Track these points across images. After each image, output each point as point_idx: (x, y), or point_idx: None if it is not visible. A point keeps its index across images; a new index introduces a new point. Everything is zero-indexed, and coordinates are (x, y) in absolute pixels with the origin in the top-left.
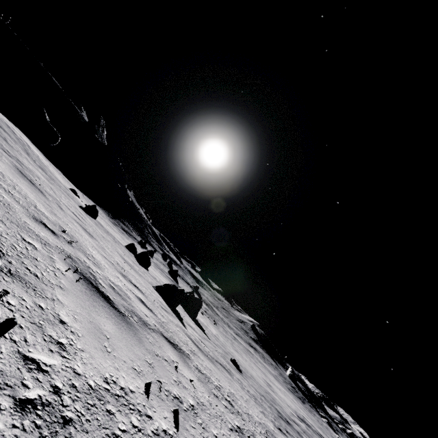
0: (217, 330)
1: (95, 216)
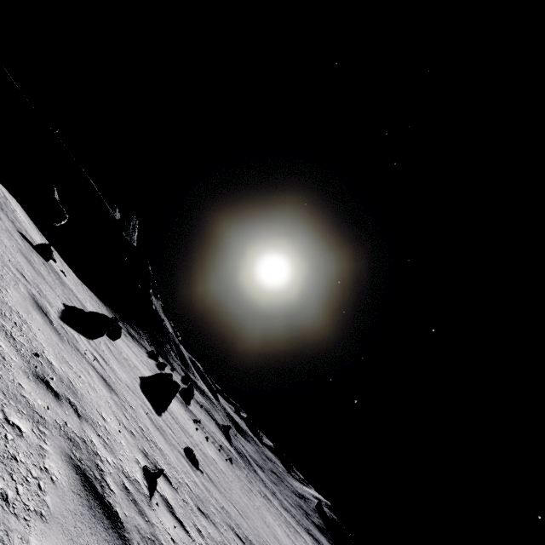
0: (227, 465)
1: (47, 257)
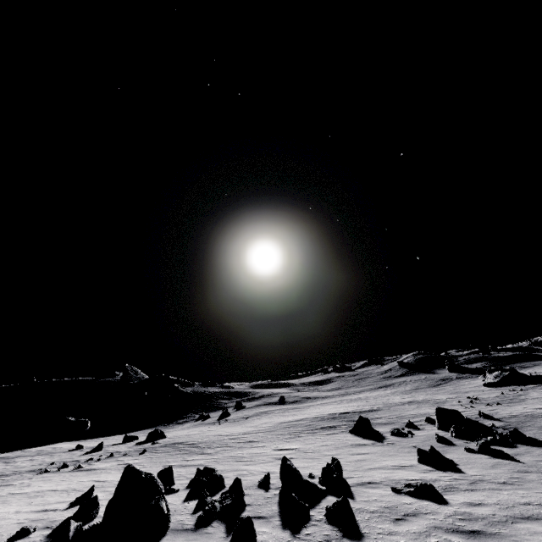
0: (233, 424)
1: (82, 447)
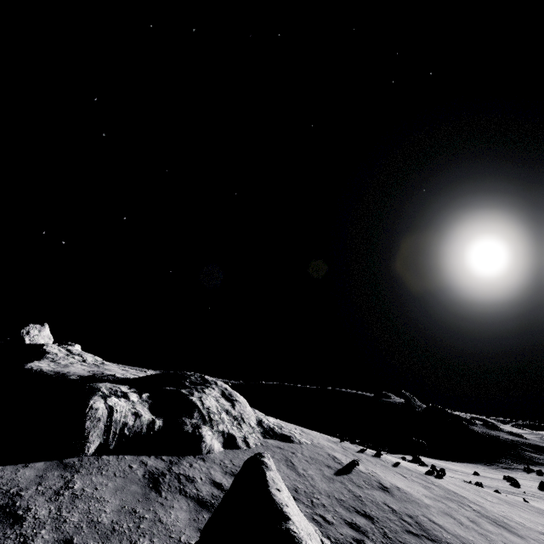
0: None
1: (479, 474)
